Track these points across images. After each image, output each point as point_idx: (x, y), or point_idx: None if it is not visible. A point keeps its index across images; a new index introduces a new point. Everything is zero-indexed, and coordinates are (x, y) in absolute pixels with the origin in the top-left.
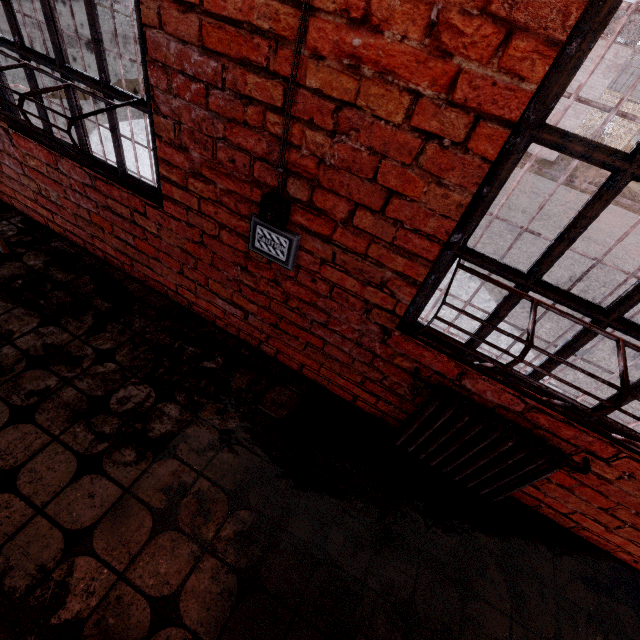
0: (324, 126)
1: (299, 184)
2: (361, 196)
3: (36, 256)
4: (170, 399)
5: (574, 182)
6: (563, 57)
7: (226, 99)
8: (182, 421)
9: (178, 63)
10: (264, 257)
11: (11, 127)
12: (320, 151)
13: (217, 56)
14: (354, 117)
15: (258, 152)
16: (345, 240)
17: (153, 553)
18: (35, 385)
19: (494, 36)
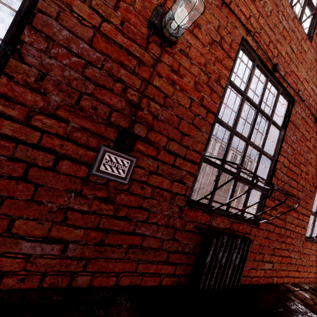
0: (158, 102)
1: (141, 127)
2: (172, 135)
3: None
4: None
5: (217, 137)
6: (220, 101)
7: (100, 74)
8: None
9: (63, 42)
10: (103, 178)
11: None
12: (155, 113)
13: (101, 53)
14: (171, 102)
15: (117, 107)
16: (163, 158)
17: None
18: None
19: (209, 91)
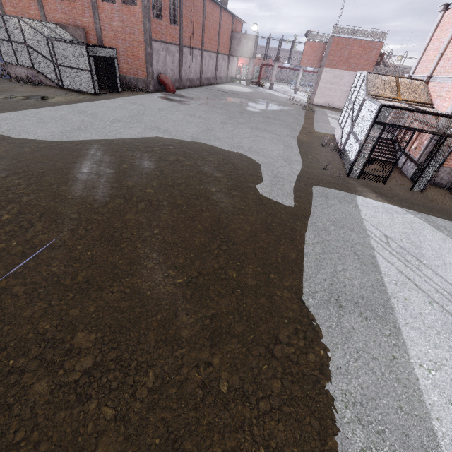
0: None
1: None
2: None
3: None
4: None
5: None
6: None
7: None
8: None
9: None
10: None
11: None
12: None
13: None
14: None
15: None
16: None
17: None
18: None
19: None
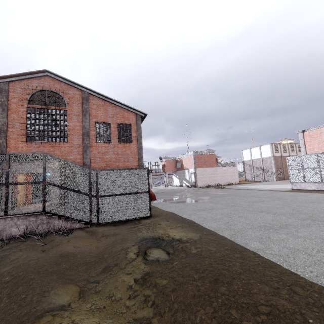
0: None
1: None
2: None
3: None
4: None
5: None
6: None
7: None
8: None
9: None
10: None
11: None
12: None
13: None
14: None
15: None
16: None
17: None
18: None
19: None
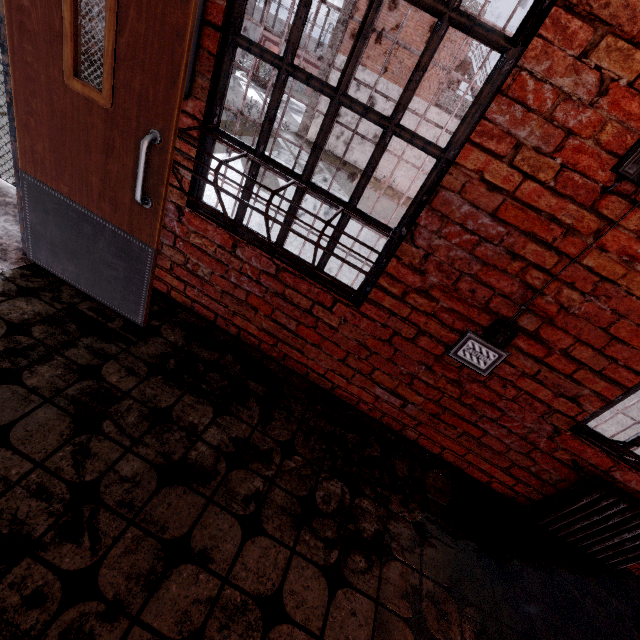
0: (580, 288)
1: (532, 319)
2: (587, 337)
3: (172, 330)
4: (361, 493)
5: None
6: None
7: (494, 251)
8: (381, 517)
9: (459, 218)
10: (458, 362)
11: (187, 206)
12: (566, 302)
13: (504, 224)
14: (610, 289)
15: (503, 291)
16: (554, 362)
17: None
18: (245, 488)
19: None
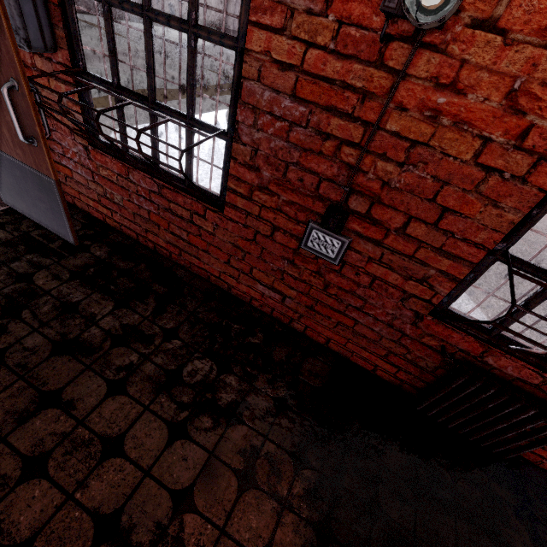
0: (395, 158)
1: (360, 200)
2: (418, 211)
3: (100, 247)
4: (229, 371)
5: None
6: None
7: (306, 134)
8: (242, 390)
9: (267, 106)
10: (312, 254)
11: (90, 145)
12: (386, 176)
13: (306, 103)
14: (424, 153)
15: (327, 174)
16: (395, 244)
17: (243, 509)
18: (121, 361)
19: None
